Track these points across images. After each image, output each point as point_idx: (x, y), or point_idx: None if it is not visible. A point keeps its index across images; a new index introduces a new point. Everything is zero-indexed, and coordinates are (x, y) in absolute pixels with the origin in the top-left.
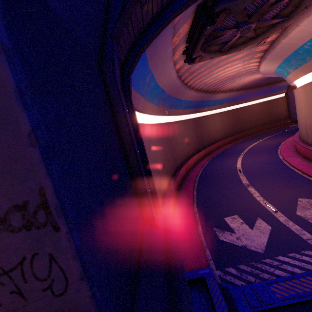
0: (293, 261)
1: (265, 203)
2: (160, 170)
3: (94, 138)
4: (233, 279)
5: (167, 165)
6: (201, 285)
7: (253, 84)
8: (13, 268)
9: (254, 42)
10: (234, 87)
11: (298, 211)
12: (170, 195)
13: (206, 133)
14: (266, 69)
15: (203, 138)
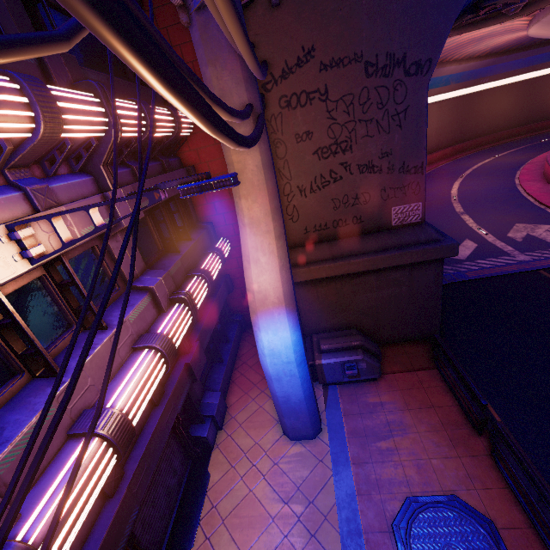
0: (488, 262)
1: (478, 228)
2: None
3: None
4: None
5: None
6: None
7: (514, 44)
8: (406, 186)
9: (522, 13)
10: (477, 52)
11: (509, 233)
12: None
13: None
14: (538, 33)
15: None
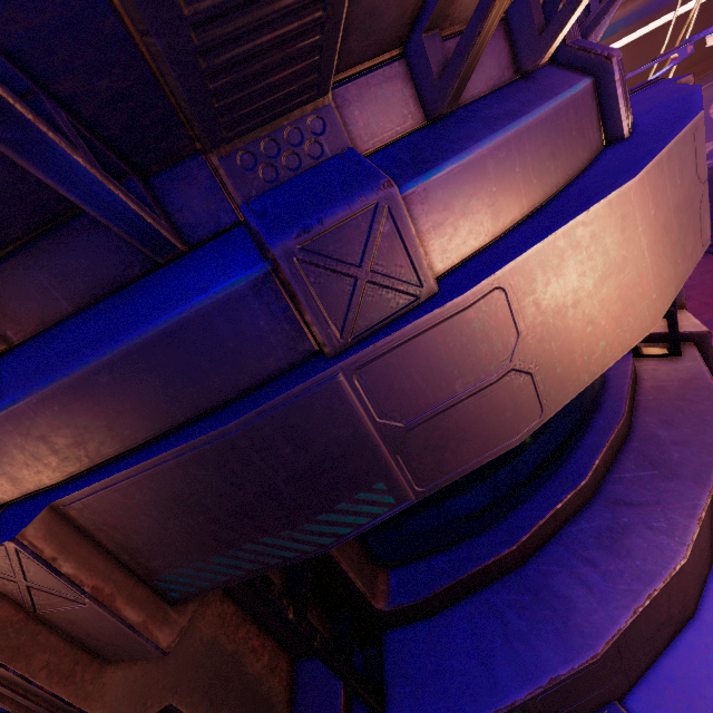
0: None
1: None
2: None
3: None
4: None
5: None
6: None
7: None
8: None
9: None
10: None
11: None
12: None
13: None
14: None
15: None
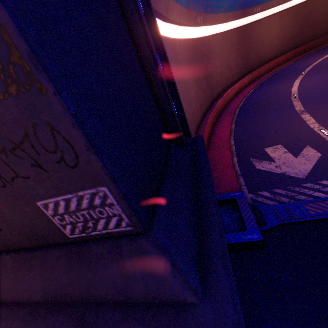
0: None
1: (320, 129)
2: (192, 101)
3: (81, 0)
4: (265, 200)
5: (201, 96)
6: (231, 205)
7: None
8: (22, 141)
9: None
10: None
11: None
12: (204, 129)
13: (255, 49)
14: None
15: (250, 57)
